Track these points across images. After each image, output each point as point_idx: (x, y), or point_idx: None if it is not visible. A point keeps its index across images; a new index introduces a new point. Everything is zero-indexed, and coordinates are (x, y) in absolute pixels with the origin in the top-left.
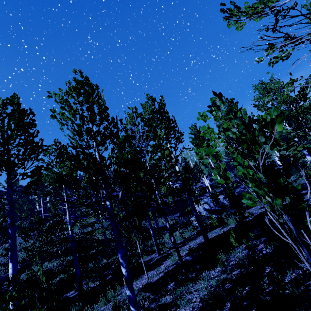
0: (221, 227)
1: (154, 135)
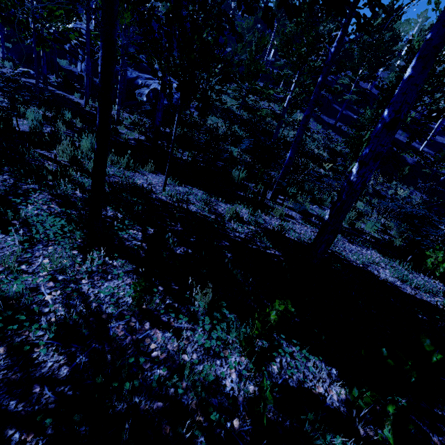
0: None
1: None
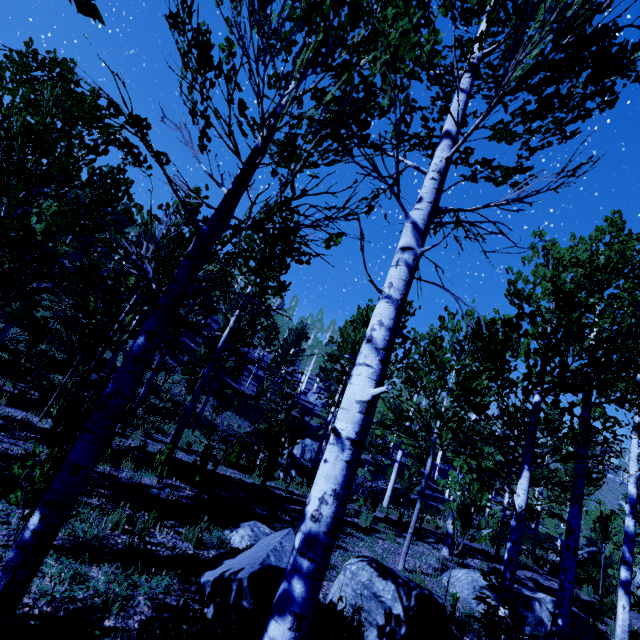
0: (241, 473)
1: (178, 241)
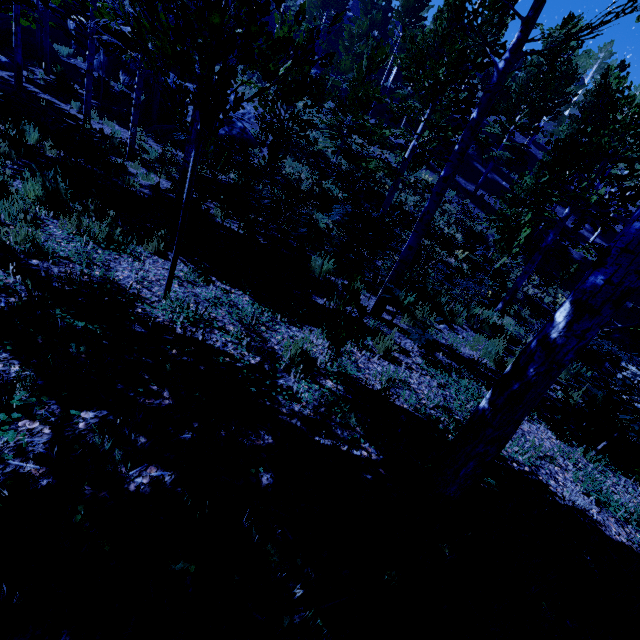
0: None
1: None
